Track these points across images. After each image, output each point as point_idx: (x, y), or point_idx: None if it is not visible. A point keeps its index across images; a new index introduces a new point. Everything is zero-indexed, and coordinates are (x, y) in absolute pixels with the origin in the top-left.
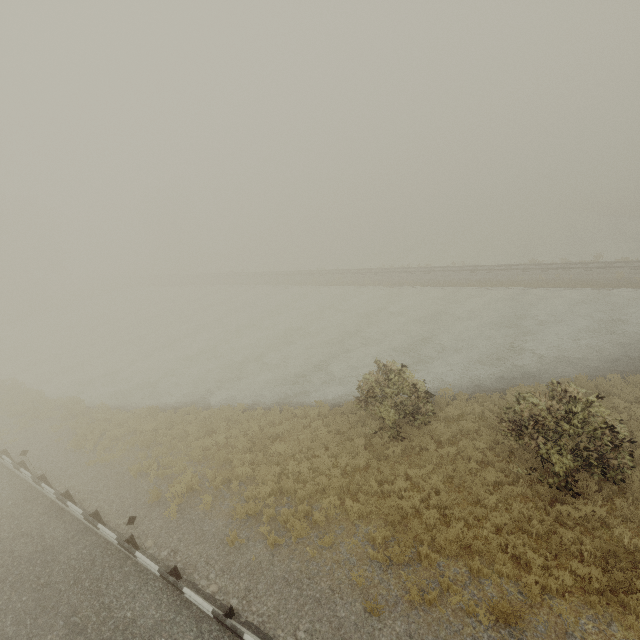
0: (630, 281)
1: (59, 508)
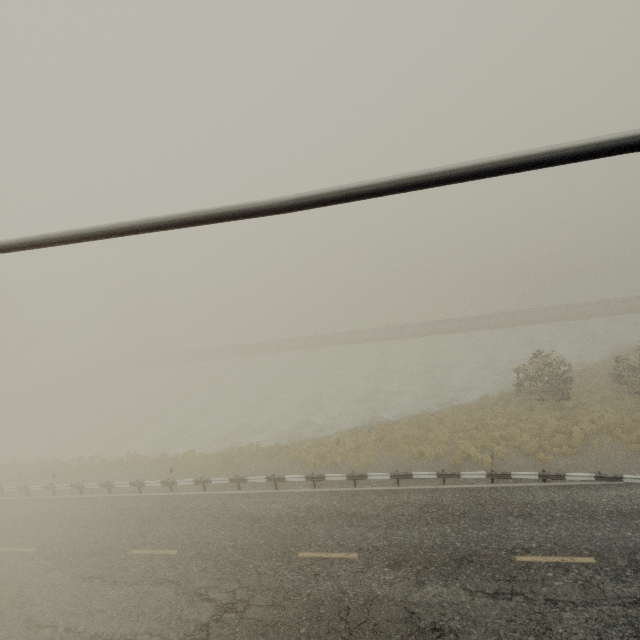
0: (571, 315)
1: (388, 490)
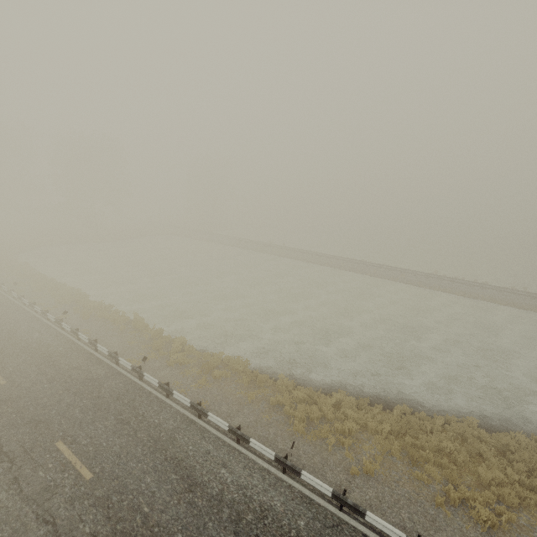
0: None
1: None
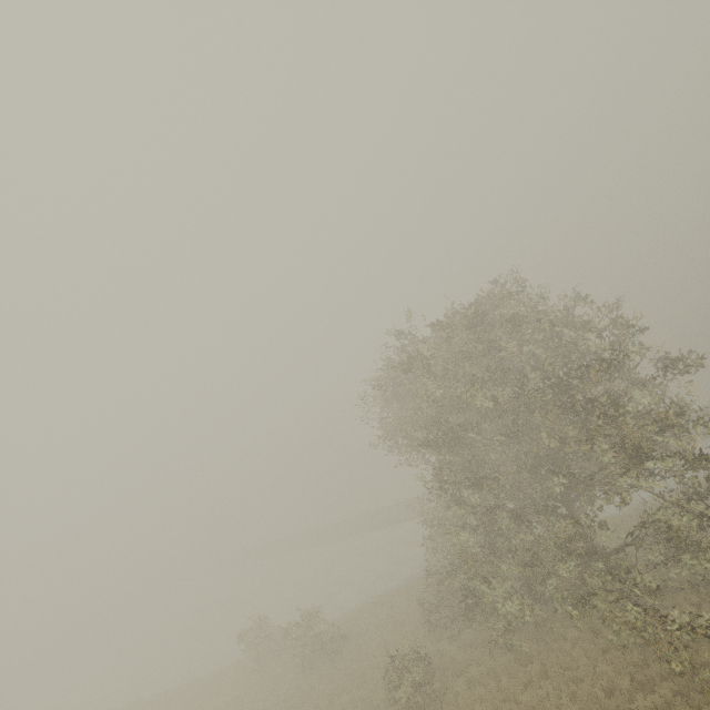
0: None
1: None
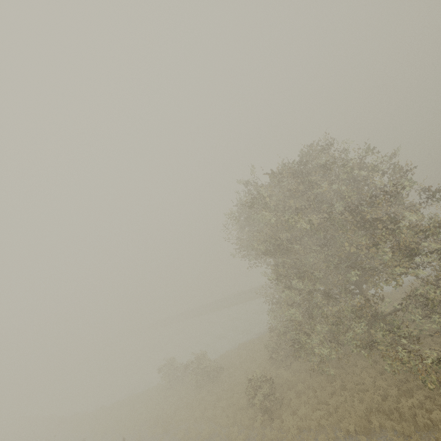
0: None
1: None
